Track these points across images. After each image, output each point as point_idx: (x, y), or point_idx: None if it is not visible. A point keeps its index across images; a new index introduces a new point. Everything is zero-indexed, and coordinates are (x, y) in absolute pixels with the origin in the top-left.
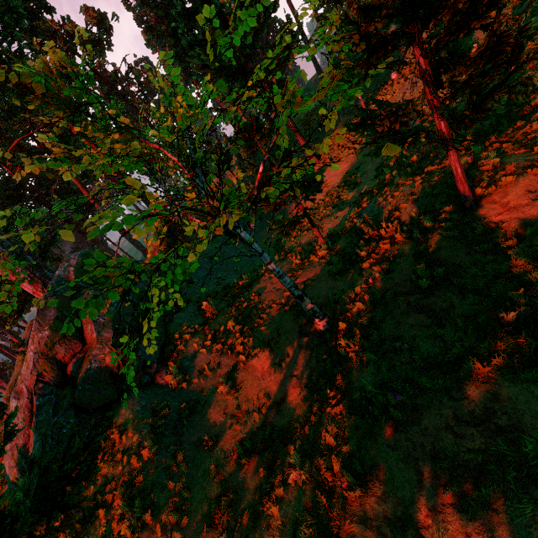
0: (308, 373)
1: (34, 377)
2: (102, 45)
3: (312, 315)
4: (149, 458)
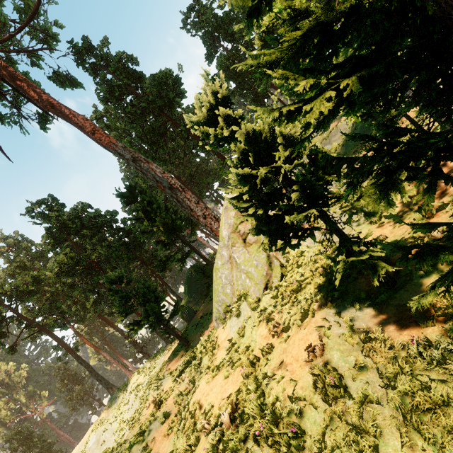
0: None
1: (230, 245)
2: None
3: (452, 128)
4: (331, 254)
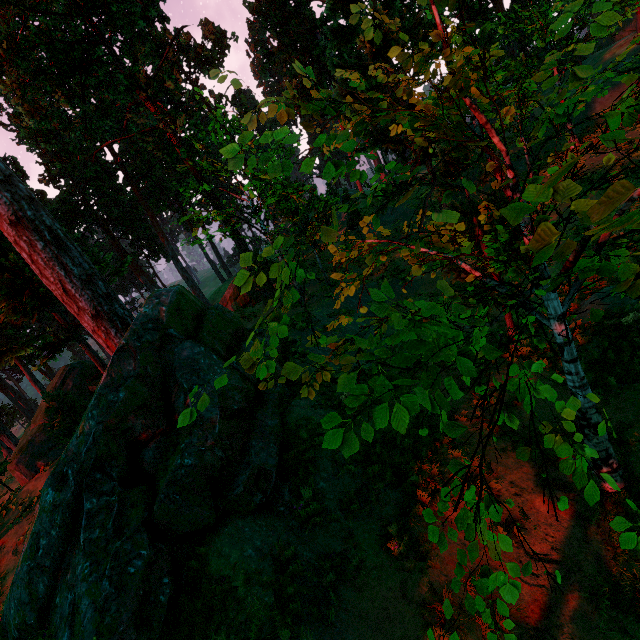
0: (593, 566)
1: (90, 461)
2: (214, 64)
3: (600, 460)
4: None
